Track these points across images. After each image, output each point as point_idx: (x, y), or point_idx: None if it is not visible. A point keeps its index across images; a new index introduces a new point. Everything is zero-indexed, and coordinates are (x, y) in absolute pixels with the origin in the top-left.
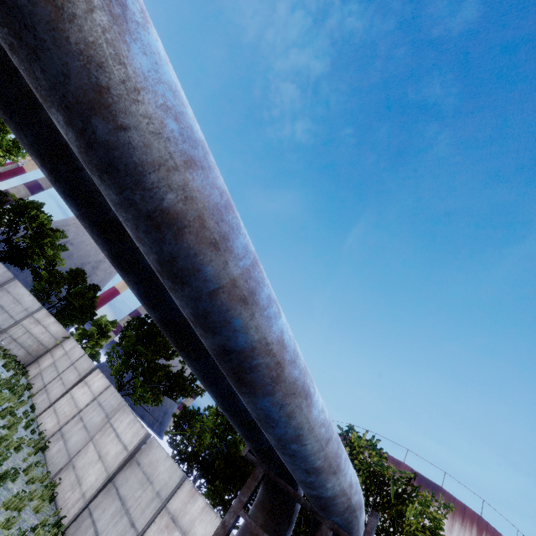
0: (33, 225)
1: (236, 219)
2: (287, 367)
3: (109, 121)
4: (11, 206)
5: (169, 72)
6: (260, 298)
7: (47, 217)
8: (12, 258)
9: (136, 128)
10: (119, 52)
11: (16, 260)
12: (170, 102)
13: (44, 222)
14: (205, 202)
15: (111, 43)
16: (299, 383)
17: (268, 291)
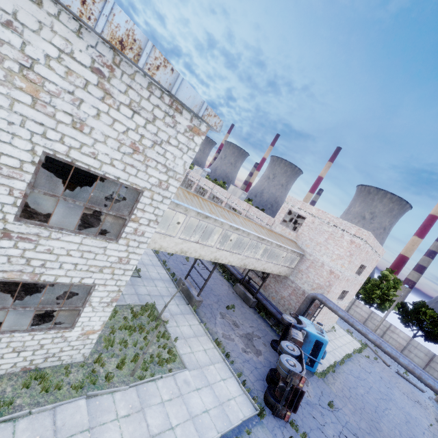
0: (426, 318)
1: (414, 370)
2: (433, 387)
3: (401, 365)
4: (410, 310)
5: (402, 360)
6: (422, 378)
7: (430, 310)
8: (428, 340)
9: (402, 365)
10: (399, 361)
11: (432, 340)
12: (403, 363)
13: (431, 314)
14: (410, 369)
15: (398, 361)
16: (437, 390)
17: (424, 377)
